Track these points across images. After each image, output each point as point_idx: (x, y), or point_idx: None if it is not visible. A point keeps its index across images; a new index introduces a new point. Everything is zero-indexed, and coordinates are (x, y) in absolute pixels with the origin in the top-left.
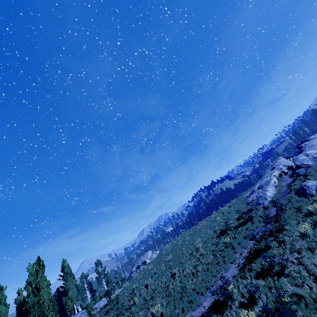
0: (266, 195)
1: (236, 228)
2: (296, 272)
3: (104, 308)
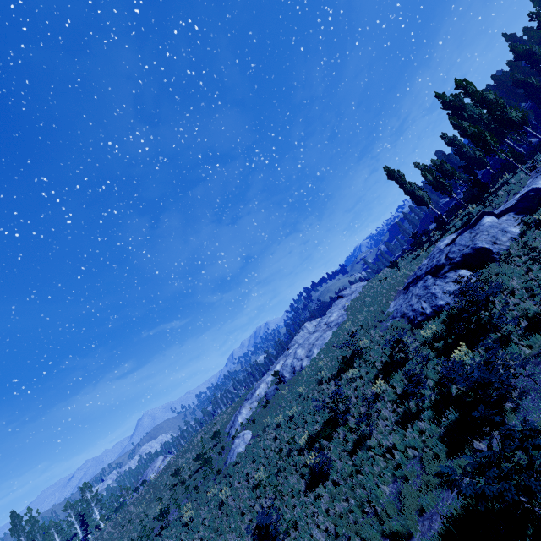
0: (237, 421)
1: (174, 489)
2: None
3: None
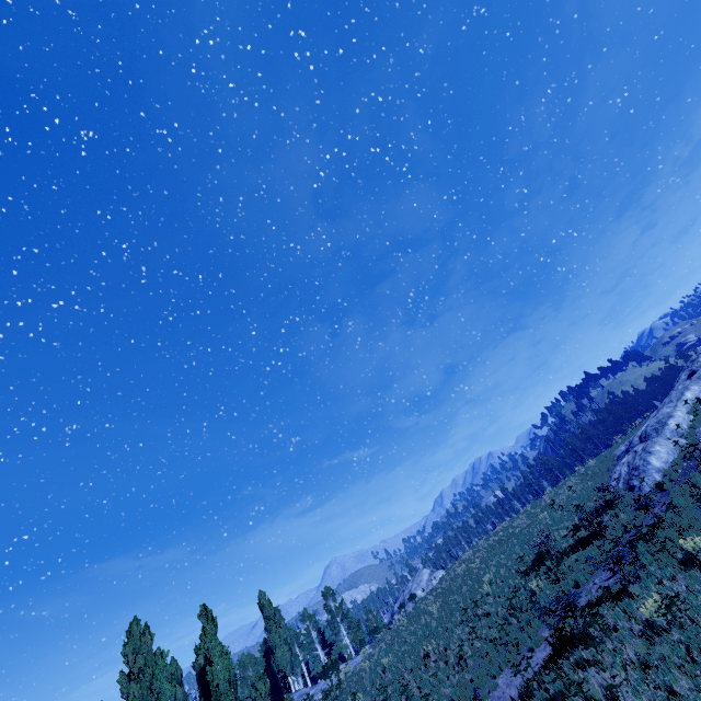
0: (649, 465)
1: (558, 558)
2: None
3: (325, 697)
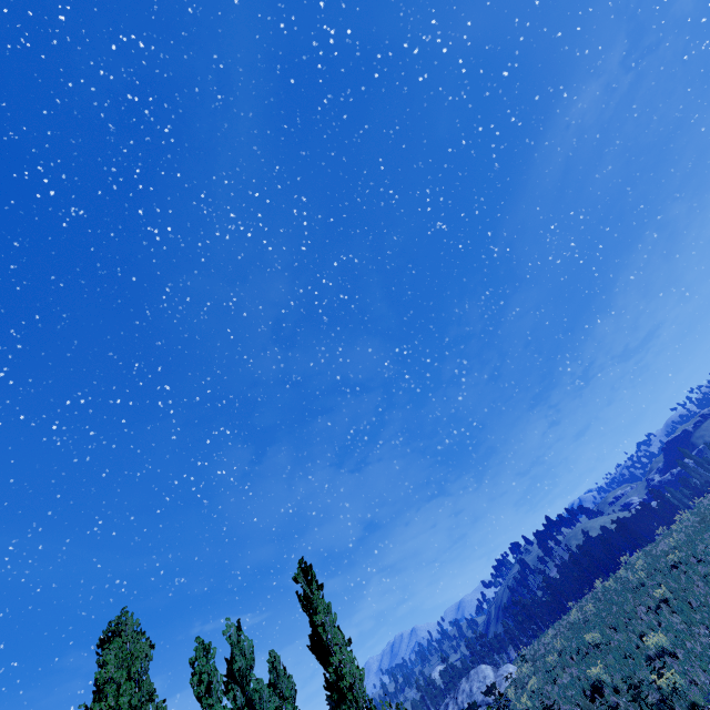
0: None
1: None
2: None
3: None
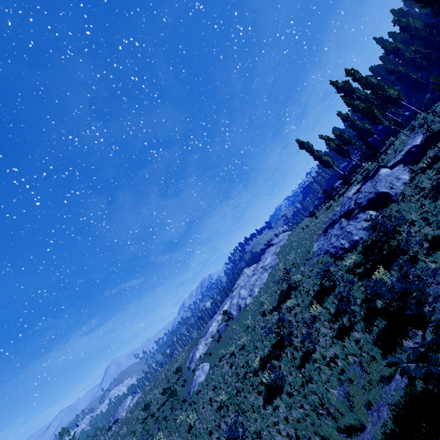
0: (195, 356)
1: (145, 422)
2: None
3: None
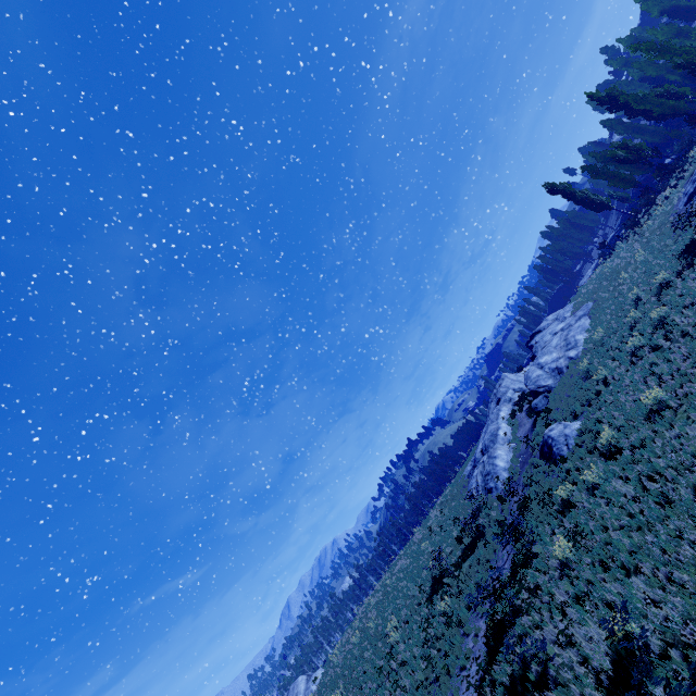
0: (497, 467)
1: (456, 568)
2: (568, 666)
3: None
